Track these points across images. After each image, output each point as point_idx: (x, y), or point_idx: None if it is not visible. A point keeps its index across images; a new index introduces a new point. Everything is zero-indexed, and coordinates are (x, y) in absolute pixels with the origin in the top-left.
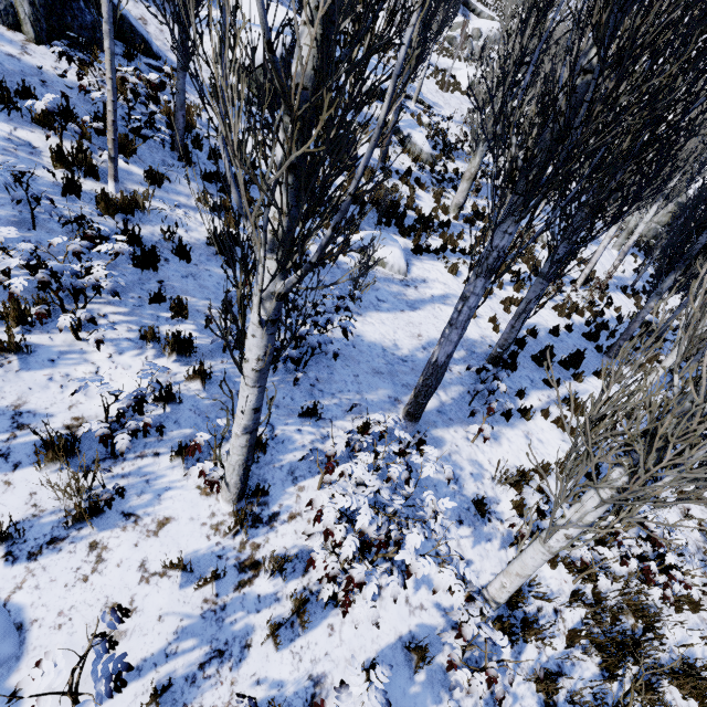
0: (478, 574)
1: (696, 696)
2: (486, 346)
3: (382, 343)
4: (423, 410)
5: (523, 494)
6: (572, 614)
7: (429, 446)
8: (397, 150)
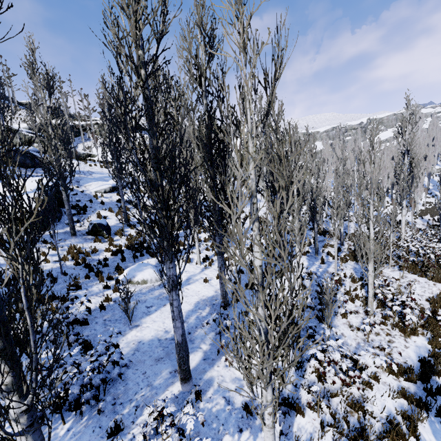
0: None
1: (402, 439)
2: (219, 295)
3: (157, 335)
4: (189, 371)
5: None
6: (327, 440)
7: (187, 405)
8: (134, 211)
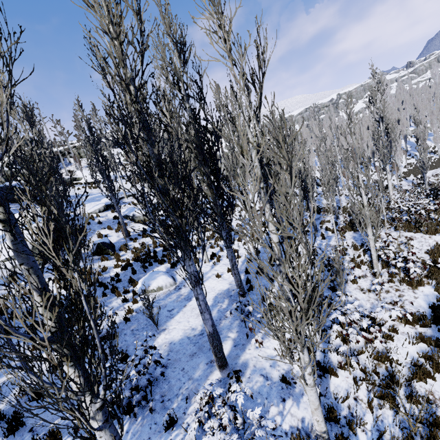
0: (311, 421)
1: (428, 376)
2: (234, 287)
3: (185, 334)
4: (225, 358)
5: (294, 356)
6: (362, 392)
7: (233, 385)
8: (132, 225)
